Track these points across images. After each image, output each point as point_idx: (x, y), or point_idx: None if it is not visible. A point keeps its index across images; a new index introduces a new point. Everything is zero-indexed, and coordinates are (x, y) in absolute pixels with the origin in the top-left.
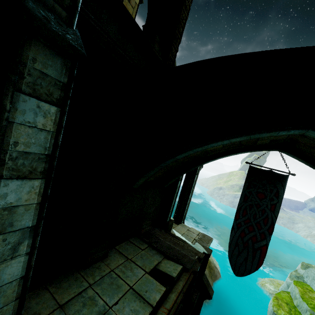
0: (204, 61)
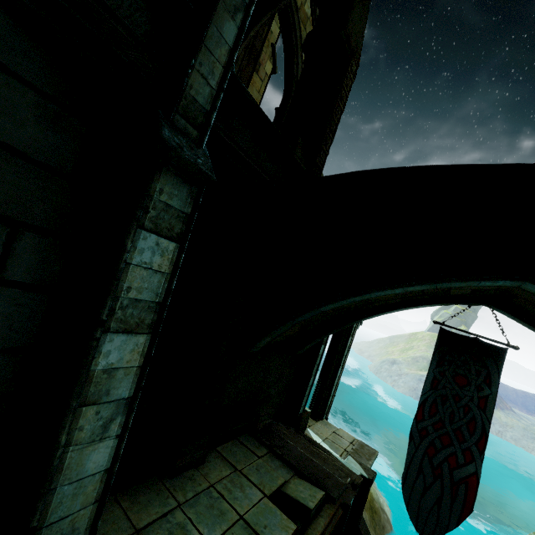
0: (366, 172)
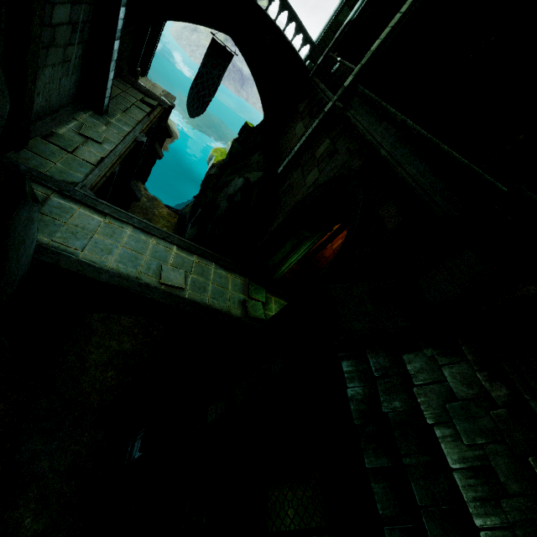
0: None
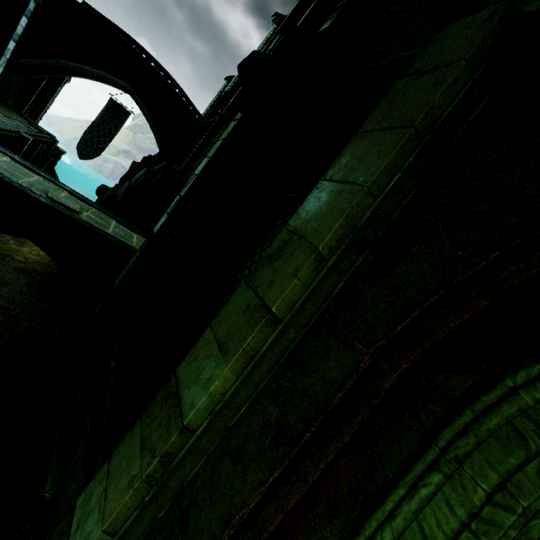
0: (93, 13)
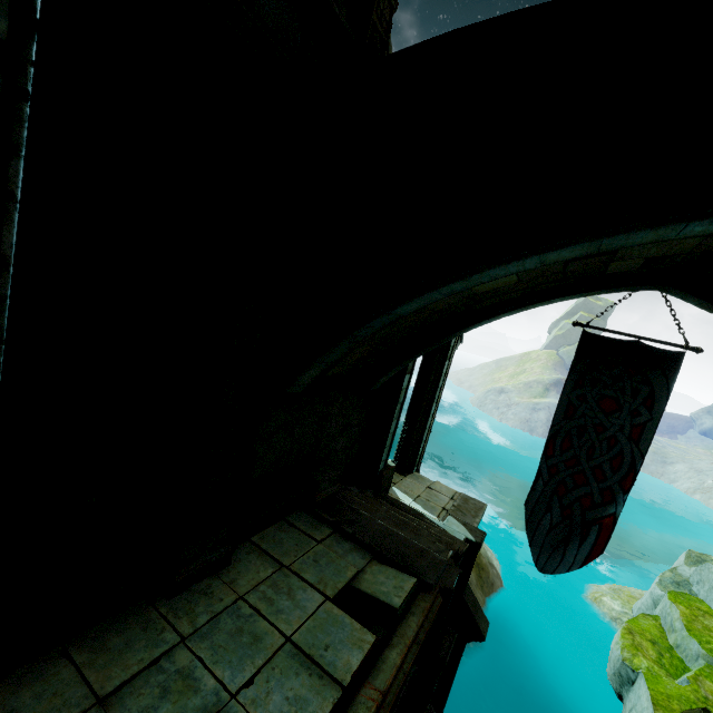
0: (470, 29)
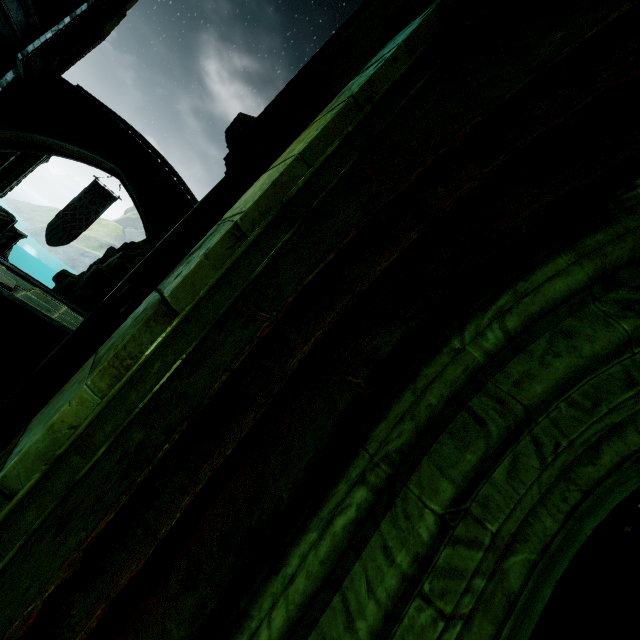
0: (85, 95)
